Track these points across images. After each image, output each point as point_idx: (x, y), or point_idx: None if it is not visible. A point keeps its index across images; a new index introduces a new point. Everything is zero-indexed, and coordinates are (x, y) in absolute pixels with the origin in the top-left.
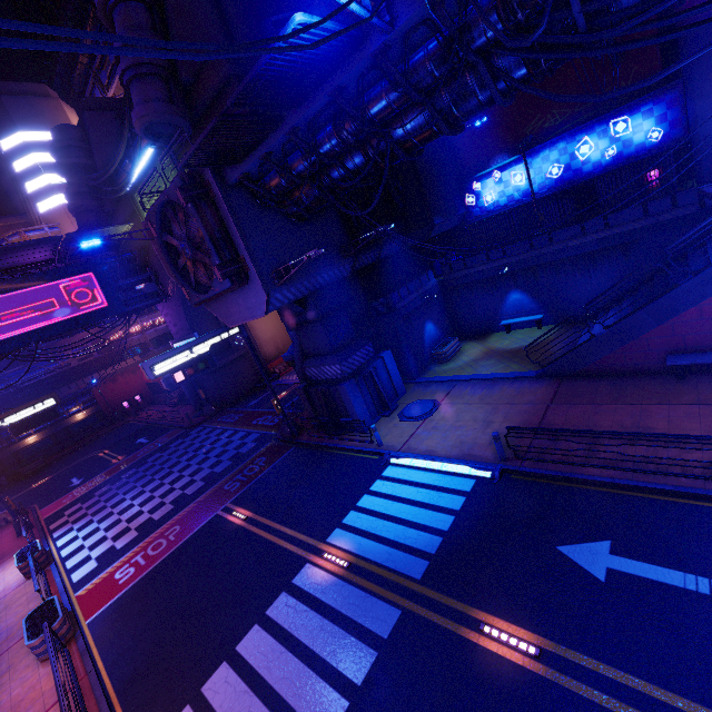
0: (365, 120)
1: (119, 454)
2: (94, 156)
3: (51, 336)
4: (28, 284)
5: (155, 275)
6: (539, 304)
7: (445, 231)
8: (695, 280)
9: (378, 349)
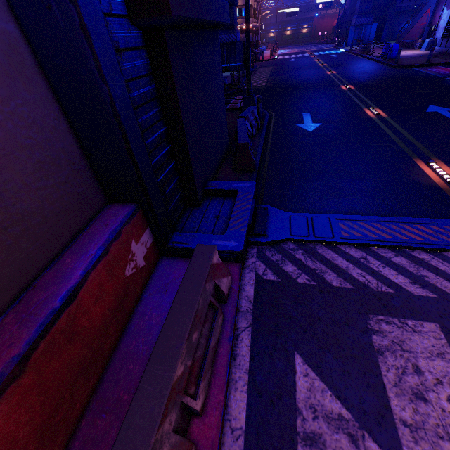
0: None
1: (303, 45)
2: None
3: None
4: None
5: None
6: None
7: None
8: (420, 12)
9: (380, 24)
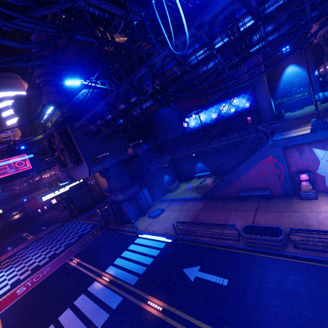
0: (117, 112)
1: (32, 235)
2: (30, 106)
3: (4, 182)
4: None
5: None
6: (208, 168)
7: (177, 136)
8: (244, 164)
9: (143, 187)
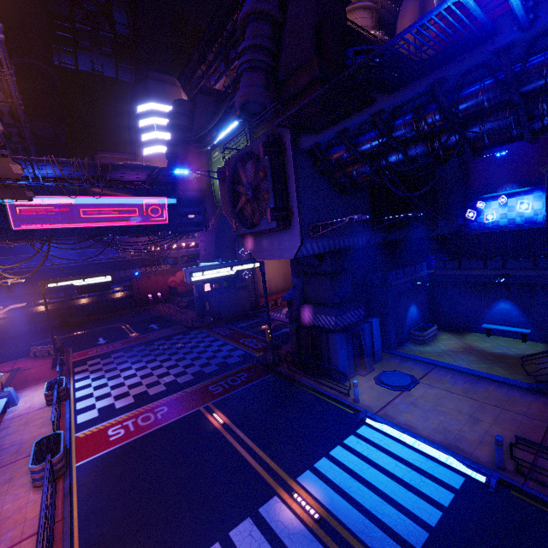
0: (454, 112)
1: (136, 331)
2: (193, 122)
3: (125, 233)
4: (124, 194)
5: (204, 211)
6: (528, 319)
7: (439, 235)
8: None
9: (365, 314)
